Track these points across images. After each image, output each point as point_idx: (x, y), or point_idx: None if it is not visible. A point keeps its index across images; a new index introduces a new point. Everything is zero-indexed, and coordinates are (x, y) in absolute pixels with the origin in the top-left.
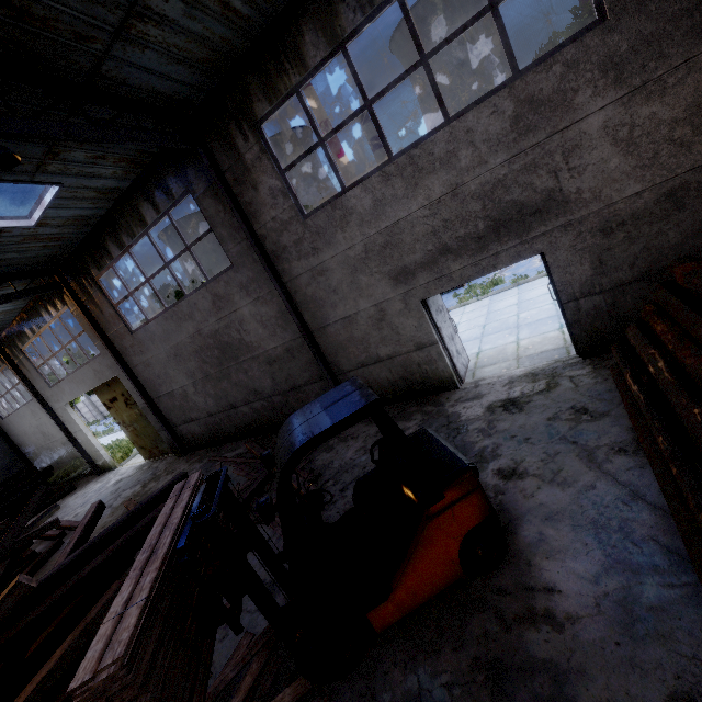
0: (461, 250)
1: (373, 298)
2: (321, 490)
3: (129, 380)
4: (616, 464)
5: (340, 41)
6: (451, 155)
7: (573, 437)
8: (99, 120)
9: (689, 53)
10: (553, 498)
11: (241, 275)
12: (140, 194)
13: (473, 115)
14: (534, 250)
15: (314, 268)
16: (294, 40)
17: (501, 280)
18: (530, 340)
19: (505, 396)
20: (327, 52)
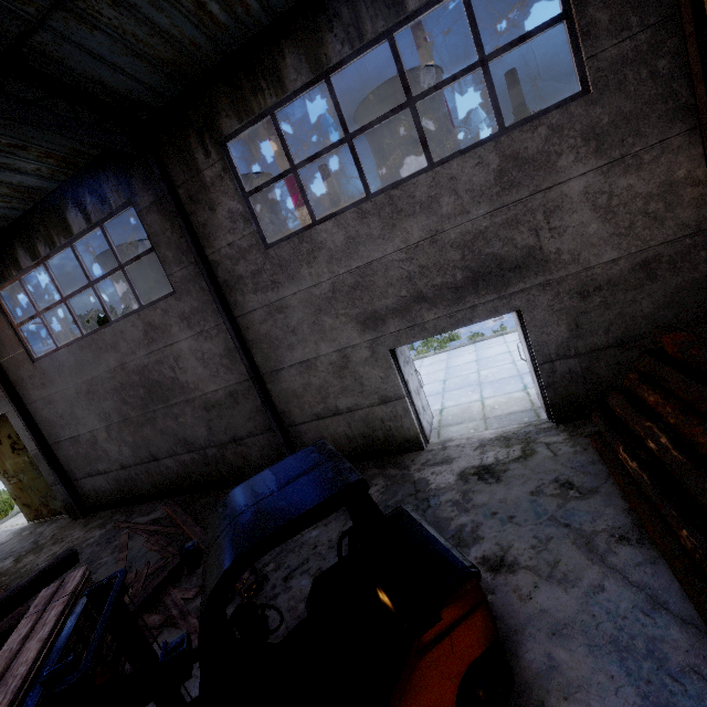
0: (436, 299)
1: (337, 343)
2: (267, 606)
3: (21, 419)
4: (622, 557)
5: (324, 69)
6: (432, 200)
7: (563, 517)
8: (22, 101)
9: (663, 135)
10: (556, 602)
11: (184, 304)
12: (69, 199)
13: (457, 164)
14: (512, 307)
15: (272, 303)
16: (274, 60)
17: (458, 336)
18: (495, 399)
19: (477, 462)
20: (309, 78)
